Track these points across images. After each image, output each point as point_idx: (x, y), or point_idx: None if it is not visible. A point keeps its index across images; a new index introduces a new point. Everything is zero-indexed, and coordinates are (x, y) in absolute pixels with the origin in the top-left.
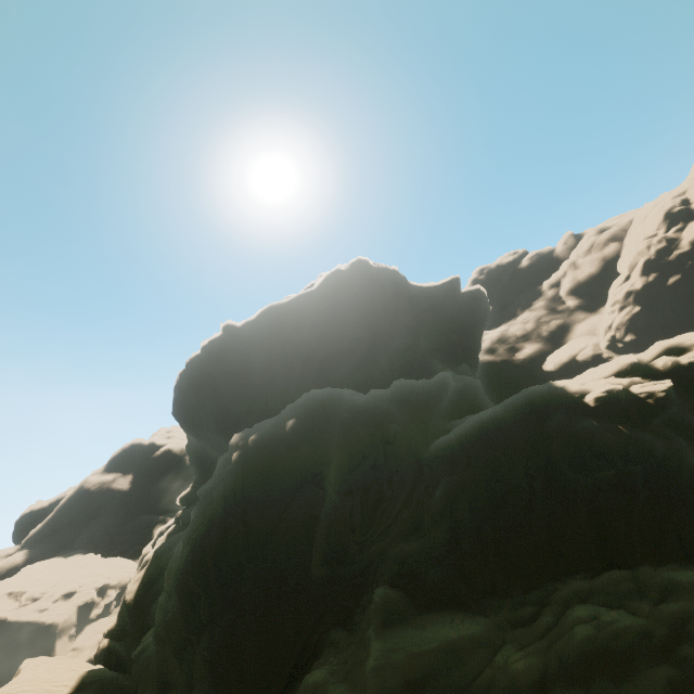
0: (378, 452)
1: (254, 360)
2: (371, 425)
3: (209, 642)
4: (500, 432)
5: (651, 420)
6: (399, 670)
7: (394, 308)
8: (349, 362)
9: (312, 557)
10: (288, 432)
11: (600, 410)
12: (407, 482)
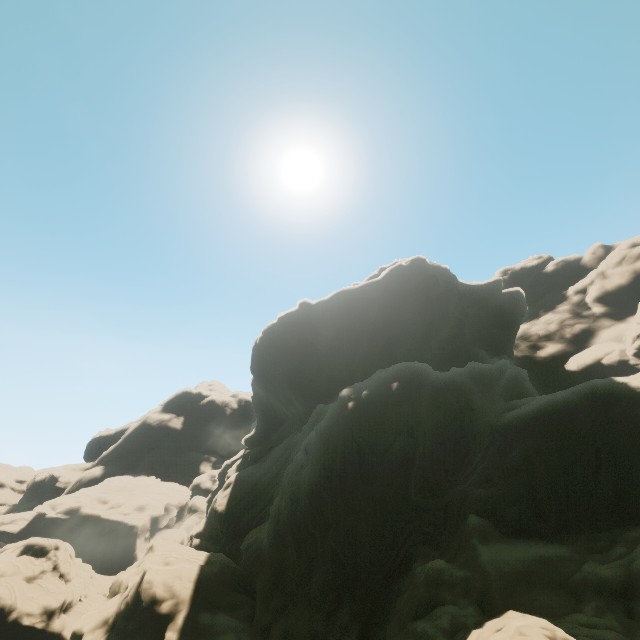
0: (464, 416)
1: (323, 333)
2: (455, 395)
3: (336, 535)
4: (570, 411)
5: None
6: (508, 565)
7: (446, 301)
8: (407, 343)
9: (409, 488)
10: (395, 391)
11: None
12: (484, 442)
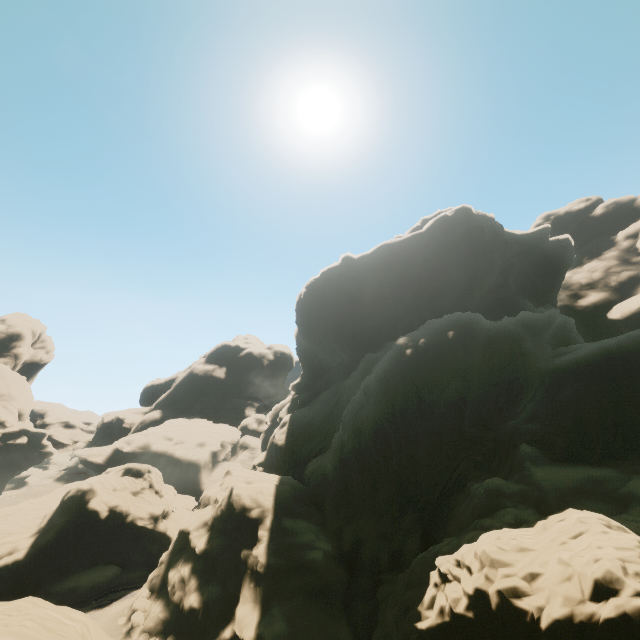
0: (517, 361)
1: (366, 286)
2: (508, 342)
3: (400, 460)
4: (623, 355)
5: None
6: (560, 481)
7: (491, 252)
8: (452, 295)
9: (463, 423)
10: (451, 339)
11: None
12: (535, 384)
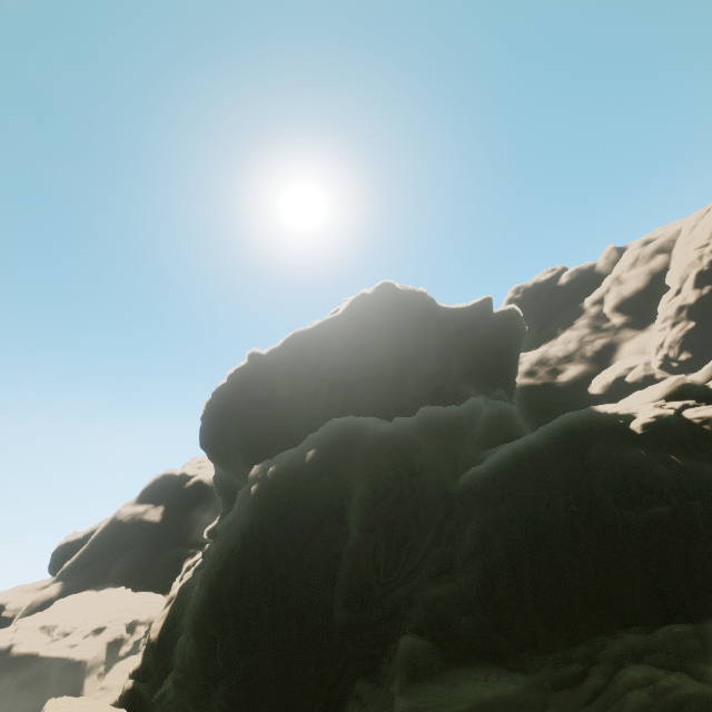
0: (403, 485)
1: (279, 388)
2: (395, 456)
3: (225, 690)
4: (536, 462)
5: (709, 448)
6: None
7: (422, 331)
8: (376, 389)
9: (334, 600)
10: (308, 463)
11: (648, 438)
12: (435, 517)
